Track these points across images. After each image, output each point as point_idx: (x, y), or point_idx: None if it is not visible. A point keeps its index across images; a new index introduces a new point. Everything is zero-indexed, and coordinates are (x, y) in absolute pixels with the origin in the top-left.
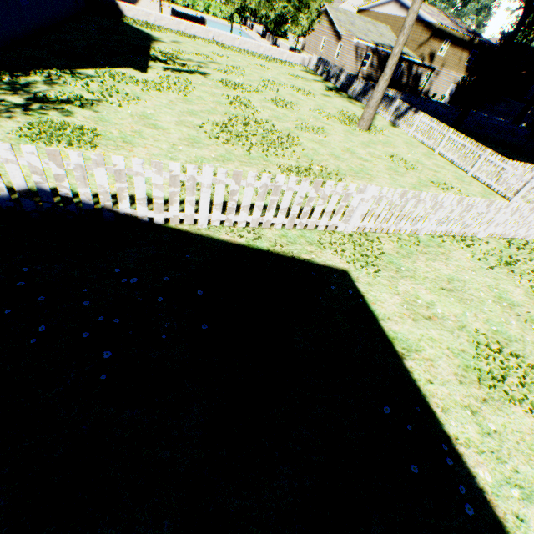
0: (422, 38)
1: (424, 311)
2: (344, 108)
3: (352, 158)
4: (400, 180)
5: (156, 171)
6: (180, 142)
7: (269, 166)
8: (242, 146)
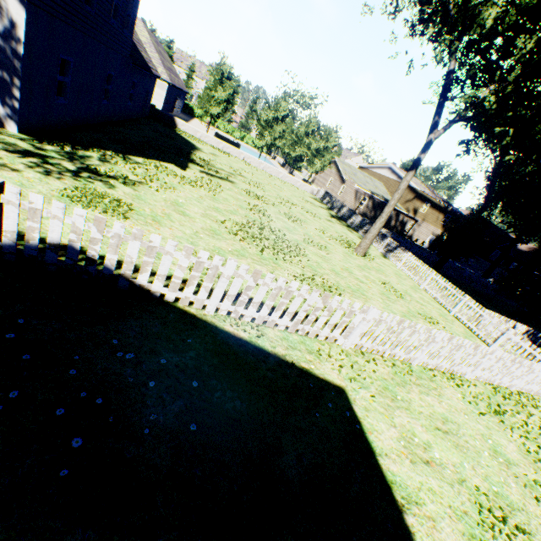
0: (408, 197)
1: (421, 452)
2: (343, 233)
3: (350, 277)
4: (391, 306)
5: (185, 254)
6: (203, 230)
7: (277, 268)
8: (256, 246)
